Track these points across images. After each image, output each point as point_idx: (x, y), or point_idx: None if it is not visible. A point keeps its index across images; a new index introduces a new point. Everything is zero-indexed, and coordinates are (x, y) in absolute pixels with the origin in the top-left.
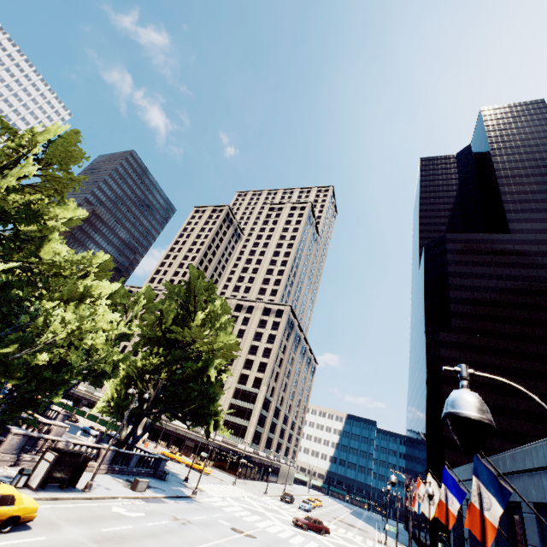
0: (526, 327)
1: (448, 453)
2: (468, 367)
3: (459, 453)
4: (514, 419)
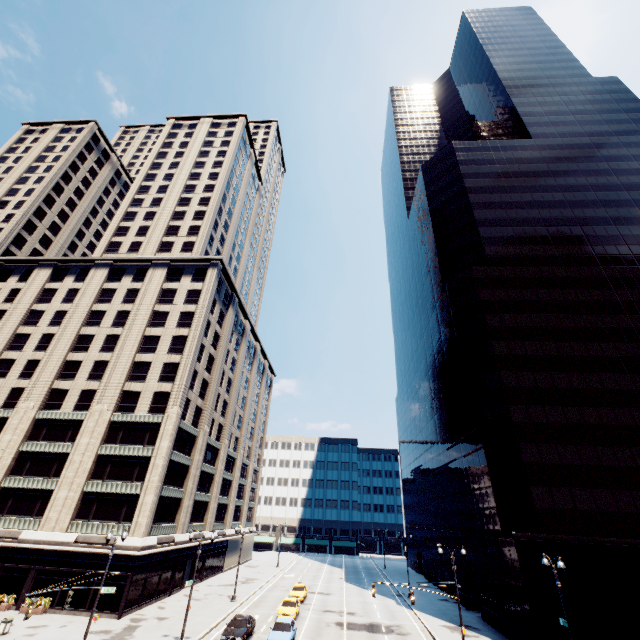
0: (583, 246)
1: (526, 448)
2: (524, 310)
3: (542, 444)
4: (604, 372)
